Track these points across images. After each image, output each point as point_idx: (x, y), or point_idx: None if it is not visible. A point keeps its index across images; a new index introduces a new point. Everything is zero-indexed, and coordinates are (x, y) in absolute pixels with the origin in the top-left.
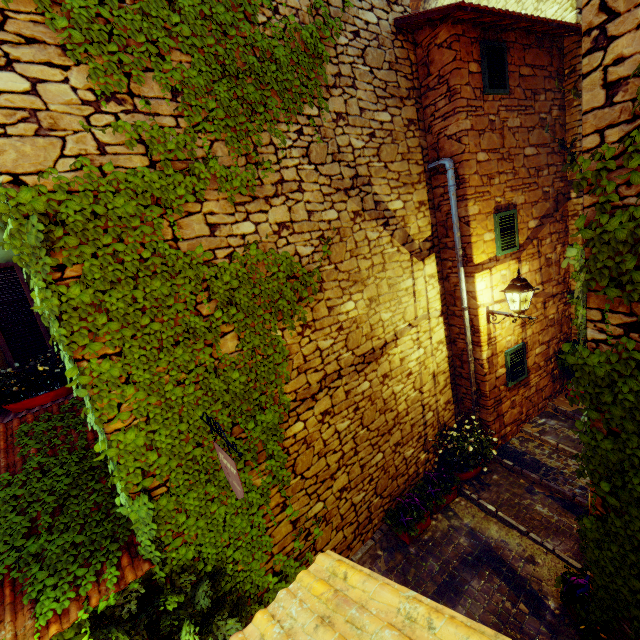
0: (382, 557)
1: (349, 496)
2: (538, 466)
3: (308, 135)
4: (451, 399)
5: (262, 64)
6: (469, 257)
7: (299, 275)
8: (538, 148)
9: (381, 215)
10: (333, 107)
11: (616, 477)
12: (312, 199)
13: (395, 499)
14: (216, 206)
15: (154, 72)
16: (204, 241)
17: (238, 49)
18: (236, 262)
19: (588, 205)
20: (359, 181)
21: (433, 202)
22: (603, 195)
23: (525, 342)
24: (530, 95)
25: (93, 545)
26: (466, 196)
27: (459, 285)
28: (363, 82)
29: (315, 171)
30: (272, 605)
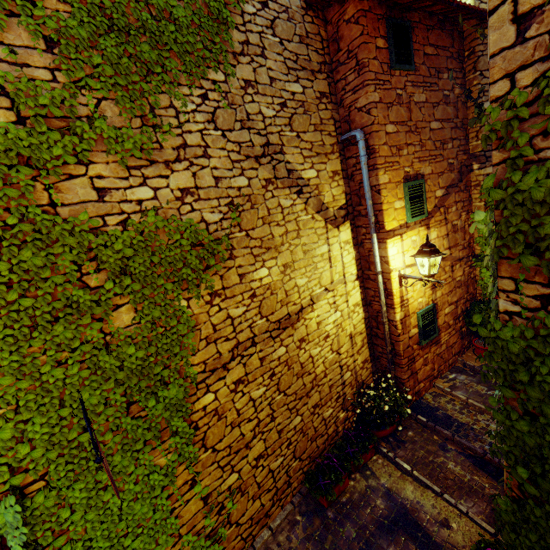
0: (300, 523)
1: (266, 463)
2: (450, 422)
3: (214, 100)
4: (368, 358)
5: (159, 23)
6: (381, 224)
7: (206, 242)
8: (443, 123)
9: (294, 183)
10: (241, 74)
11: (534, 462)
12: (219, 165)
13: (315, 460)
14: (105, 169)
15: (22, 18)
16: (91, 206)
17: (130, 4)
18: (130, 229)
19: (498, 162)
20: (271, 149)
21: (347, 172)
22: (515, 149)
23: (435, 303)
24: (434, 73)
25: None
26: (376, 165)
27: (372, 250)
28: (273, 52)
29: (222, 137)
30: None
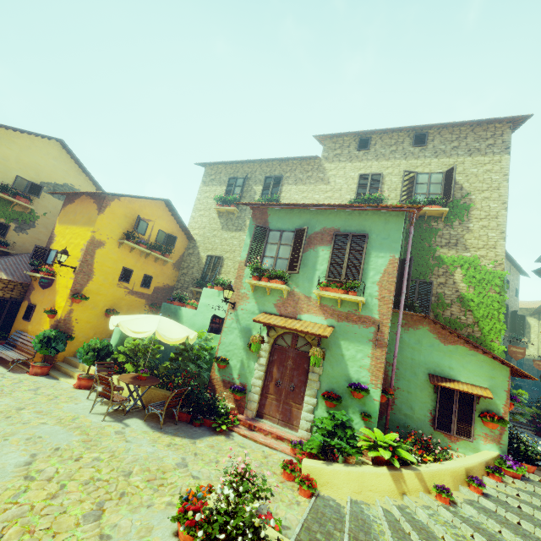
0: None
1: None
2: None
3: None
4: None
5: None
6: None
7: None
8: None
9: None
10: None
11: None
12: None
13: None
14: None
15: None
16: None
17: None
18: None
19: None
20: None
21: None
22: None
23: None
24: None
25: None
26: None
27: None
28: None
29: None
30: None
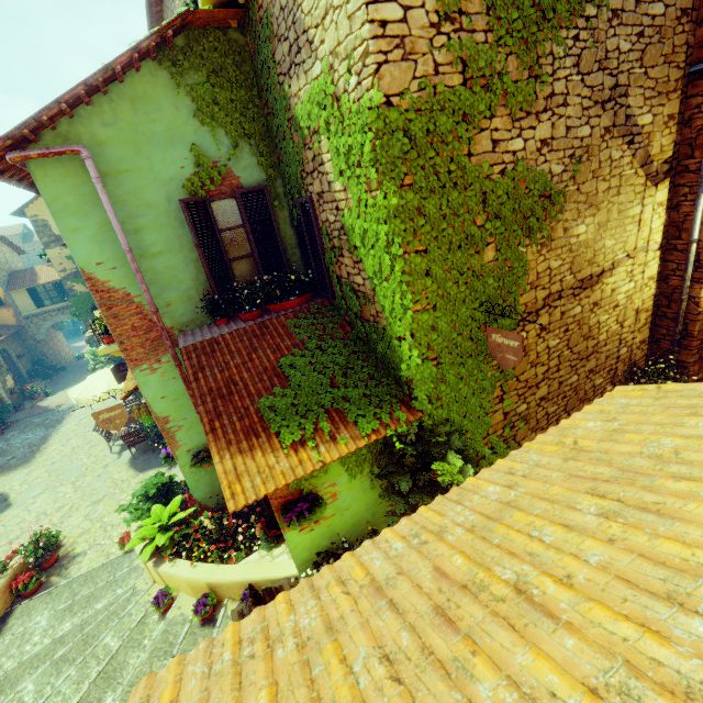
0: None
1: (545, 406)
2: None
3: (582, 41)
4: (646, 339)
5: None
6: None
7: (547, 194)
8: None
9: (628, 132)
10: (611, 3)
11: None
12: (572, 114)
13: None
14: (500, 122)
15: None
16: (487, 157)
17: None
18: (507, 178)
19: None
20: (617, 92)
21: (683, 115)
22: None
23: None
24: None
25: (378, 397)
26: None
27: (693, 214)
28: None
29: (580, 82)
30: (593, 404)
